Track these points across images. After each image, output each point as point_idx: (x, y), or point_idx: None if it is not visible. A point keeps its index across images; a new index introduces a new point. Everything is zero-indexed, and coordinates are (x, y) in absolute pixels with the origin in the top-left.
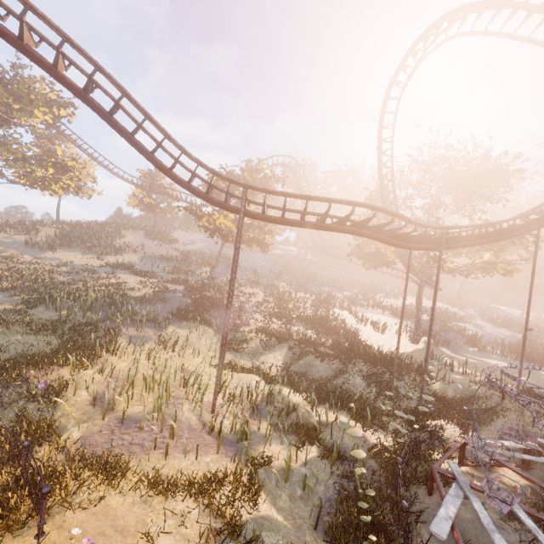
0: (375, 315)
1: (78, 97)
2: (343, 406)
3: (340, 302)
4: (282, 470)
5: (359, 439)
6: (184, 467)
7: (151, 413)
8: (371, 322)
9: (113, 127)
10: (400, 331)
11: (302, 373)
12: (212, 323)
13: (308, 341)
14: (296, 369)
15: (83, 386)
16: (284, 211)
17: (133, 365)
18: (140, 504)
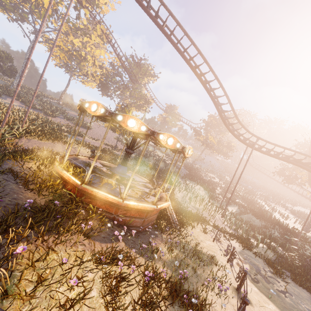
0: (280, 209)
1: (212, 100)
2: (271, 239)
3: (260, 195)
4: (254, 245)
5: (282, 252)
6: (221, 228)
7: (202, 209)
8: (279, 212)
9: (217, 109)
10: (308, 218)
11: (245, 220)
12: (202, 185)
13: (248, 207)
14: (242, 217)
15: (177, 192)
16: (271, 150)
17: (184, 190)
18: (216, 231)
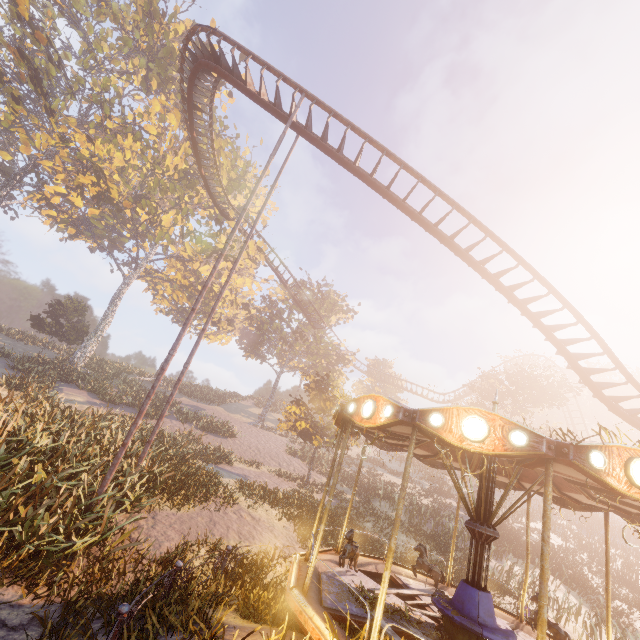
0: None
1: (559, 348)
2: None
3: None
4: None
5: None
6: None
7: None
8: None
9: (576, 368)
10: None
11: None
12: (551, 568)
13: None
14: None
15: None
16: None
17: None
18: None
